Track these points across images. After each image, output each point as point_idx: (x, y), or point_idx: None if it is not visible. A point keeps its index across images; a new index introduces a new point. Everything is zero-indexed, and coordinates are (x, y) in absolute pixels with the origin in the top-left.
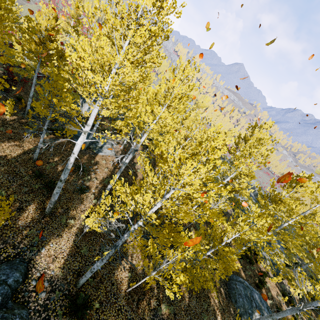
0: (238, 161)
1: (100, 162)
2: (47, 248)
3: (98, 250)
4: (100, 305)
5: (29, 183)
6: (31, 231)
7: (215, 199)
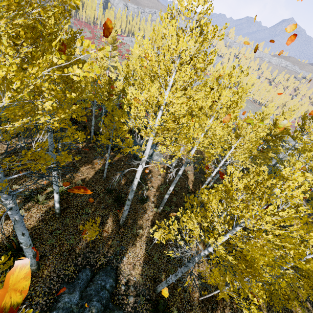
0: (309, 152)
1: (153, 170)
2: (127, 256)
3: (166, 257)
4: (178, 311)
5: (104, 199)
6: (113, 242)
7: (284, 200)
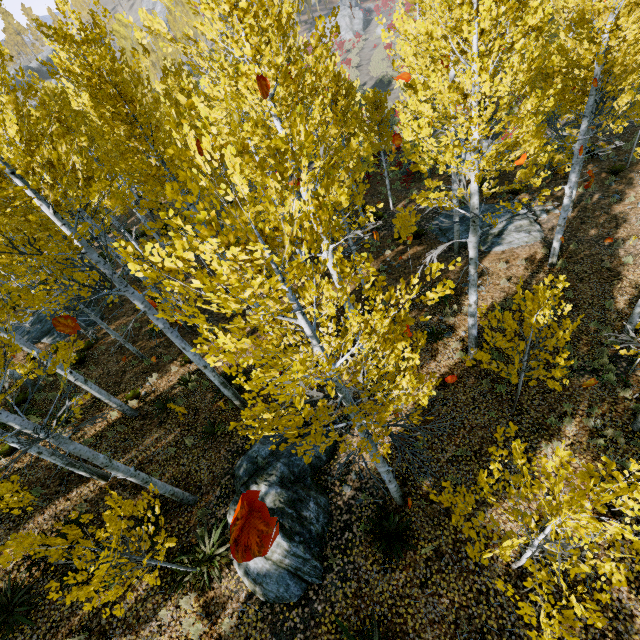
0: None
1: (491, 269)
2: None
3: (451, 452)
4: (437, 556)
5: None
6: None
7: None
